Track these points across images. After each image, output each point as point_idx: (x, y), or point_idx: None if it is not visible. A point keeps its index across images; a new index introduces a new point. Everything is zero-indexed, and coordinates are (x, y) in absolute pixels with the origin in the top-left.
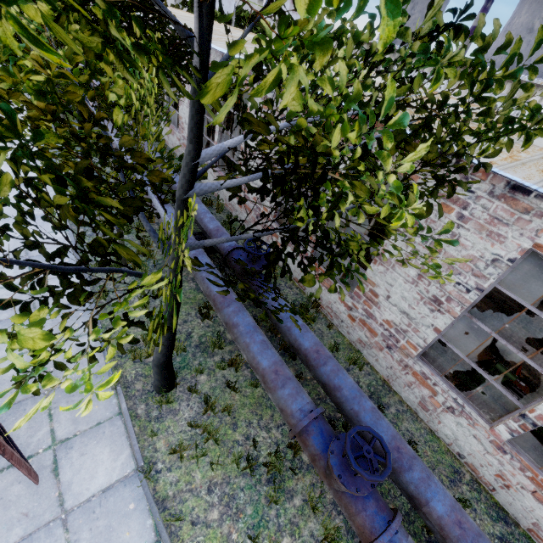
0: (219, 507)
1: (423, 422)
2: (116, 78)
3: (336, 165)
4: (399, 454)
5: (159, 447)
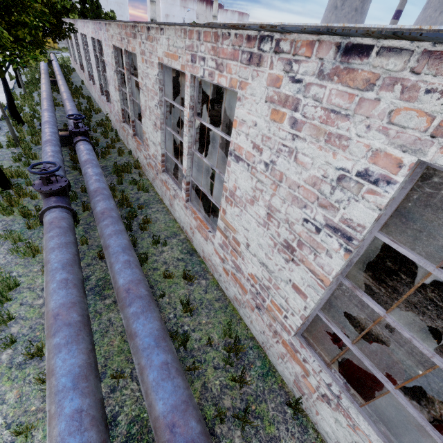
0: (0, 227)
1: (173, 216)
2: None
3: None
4: (95, 193)
5: None
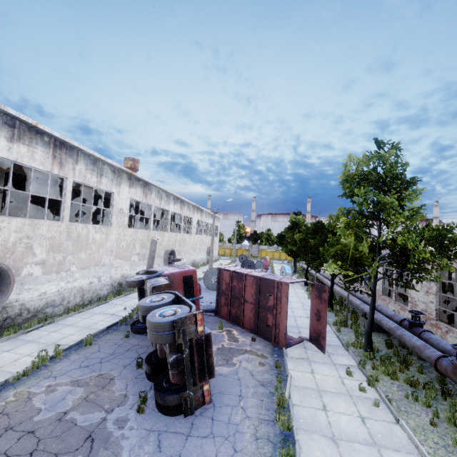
0: (396, 388)
1: None
2: (361, 246)
3: (411, 250)
4: None
5: (366, 367)
